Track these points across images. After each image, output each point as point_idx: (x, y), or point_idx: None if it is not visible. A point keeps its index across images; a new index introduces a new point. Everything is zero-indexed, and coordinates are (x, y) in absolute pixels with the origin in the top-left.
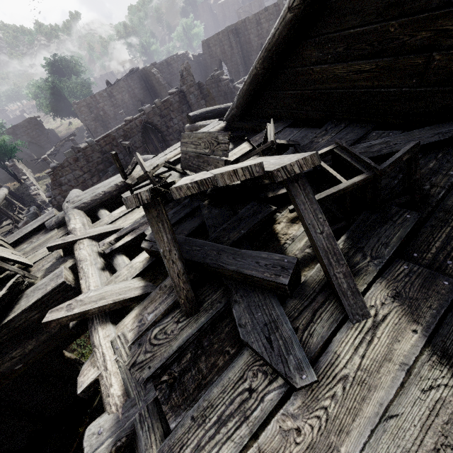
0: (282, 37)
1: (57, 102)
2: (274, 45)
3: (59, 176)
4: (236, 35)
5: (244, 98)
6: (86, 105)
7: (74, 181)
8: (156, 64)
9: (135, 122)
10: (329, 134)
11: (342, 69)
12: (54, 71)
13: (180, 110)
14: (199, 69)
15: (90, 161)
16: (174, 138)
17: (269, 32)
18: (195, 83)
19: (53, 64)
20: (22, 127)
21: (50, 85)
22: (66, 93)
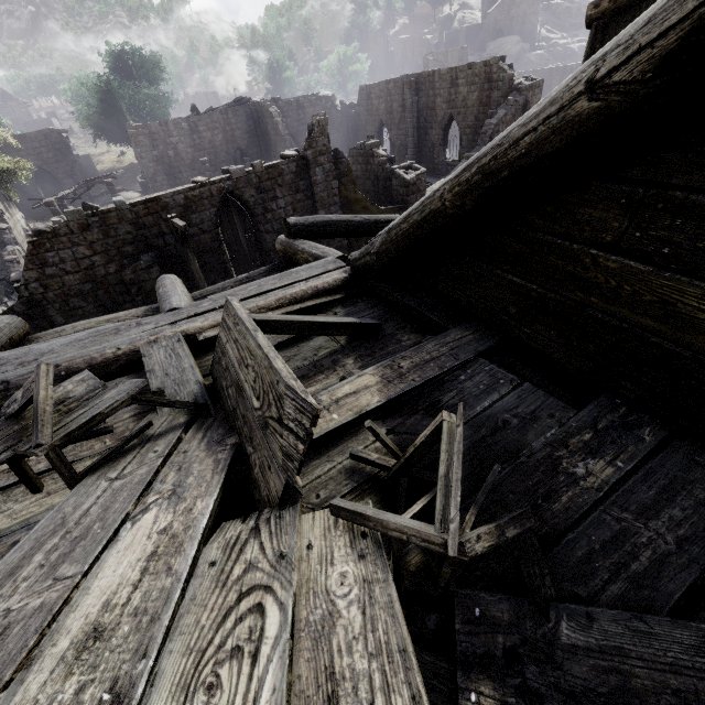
0: (537, 155)
1: (107, 116)
2: (509, 167)
3: (45, 249)
4: (415, 92)
5: (398, 245)
6: (149, 133)
7: (72, 263)
8: (280, 100)
9: (210, 189)
10: (608, 454)
11: (699, 298)
12: (117, 67)
13: (295, 187)
14: (346, 125)
15: (110, 236)
16: (273, 230)
17: (467, 101)
18: (330, 151)
19: (118, 56)
20: (32, 141)
21: (102, 86)
22: (124, 107)
